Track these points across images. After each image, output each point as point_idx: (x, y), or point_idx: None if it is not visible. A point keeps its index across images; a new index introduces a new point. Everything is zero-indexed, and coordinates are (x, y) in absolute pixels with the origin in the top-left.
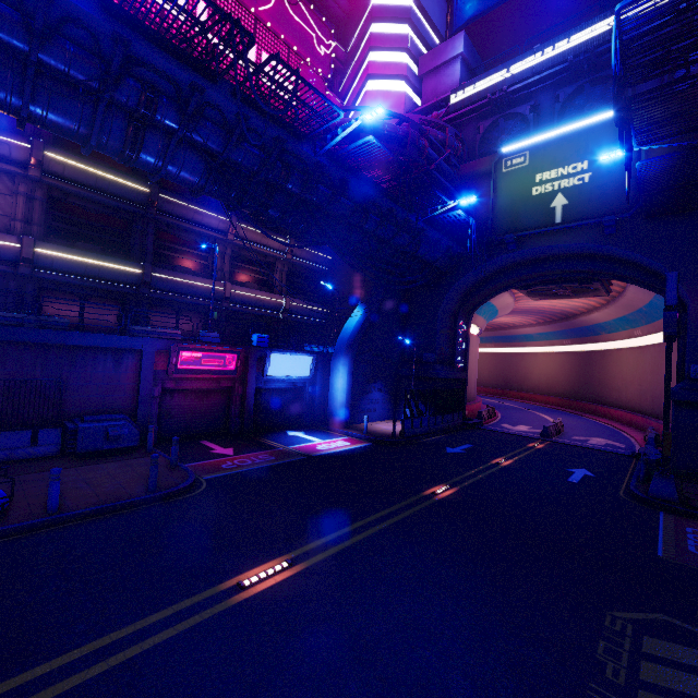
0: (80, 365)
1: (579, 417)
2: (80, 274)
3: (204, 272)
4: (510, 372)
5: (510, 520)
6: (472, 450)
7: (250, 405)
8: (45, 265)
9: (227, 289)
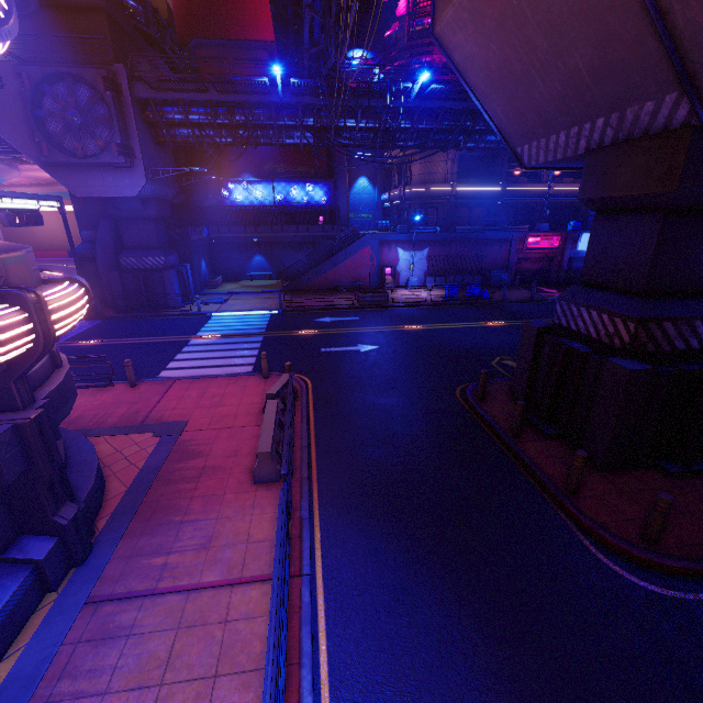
0: (487, 248)
1: None
2: (472, 197)
3: (534, 178)
4: None
5: None
6: None
7: (564, 268)
8: (459, 196)
9: (550, 189)
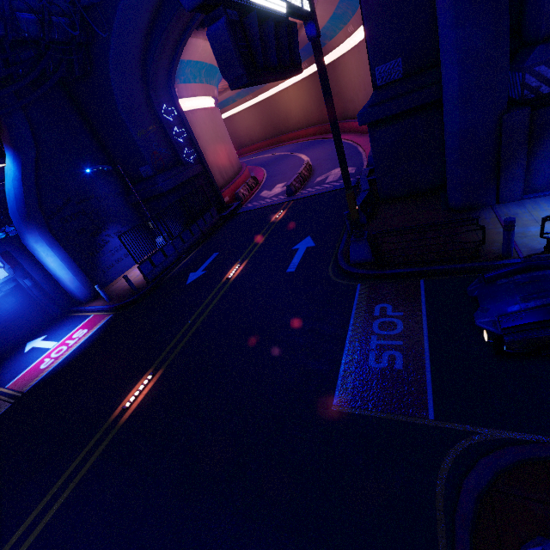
0: None
1: (331, 141)
2: None
3: None
4: (275, 118)
5: (190, 425)
6: (213, 265)
7: None
8: None
9: None
